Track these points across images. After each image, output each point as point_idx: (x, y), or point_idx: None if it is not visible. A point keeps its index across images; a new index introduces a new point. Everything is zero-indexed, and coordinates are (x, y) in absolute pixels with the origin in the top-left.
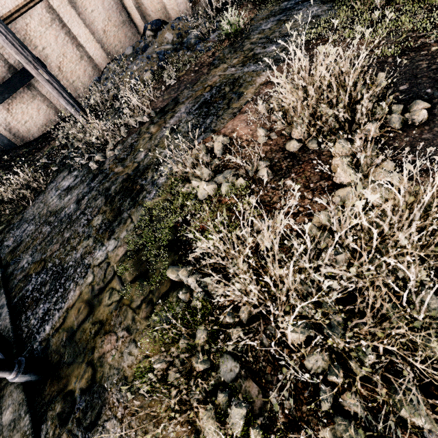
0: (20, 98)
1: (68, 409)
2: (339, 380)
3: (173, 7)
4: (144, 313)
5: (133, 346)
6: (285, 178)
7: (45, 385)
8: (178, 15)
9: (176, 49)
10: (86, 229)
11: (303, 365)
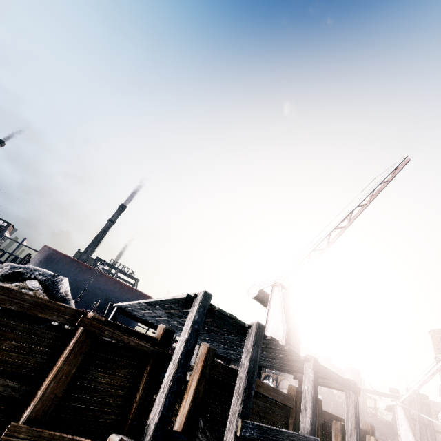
0: None
1: None
2: None
3: None
4: None
5: None
6: None
7: None
8: None
9: None
10: None
11: None
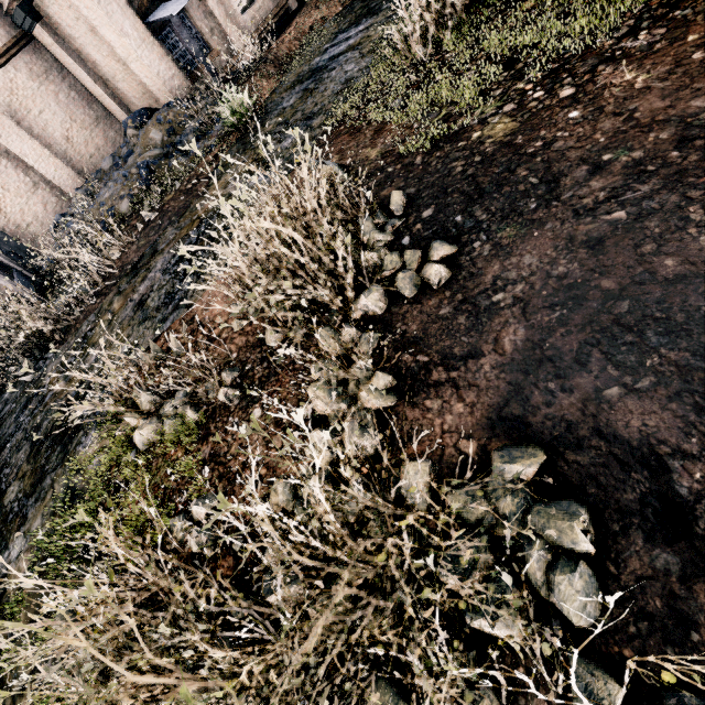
0: None
1: None
2: None
3: (160, 88)
4: None
5: None
6: (253, 405)
7: None
8: (171, 98)
9: (169, 154)
10: None
11: None
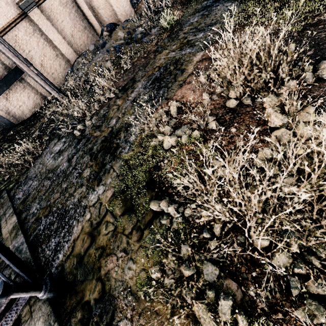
0: (15, 89)
1: (87, 315)
2: (304, 272)
3: (122, 13)
4: (136, 237)
5: (131, 263)
6: (229, 127)
7: (65, 299)
8: (126, 18)
9: (128, 43)
10: (79, 180)
11: (271, 263)
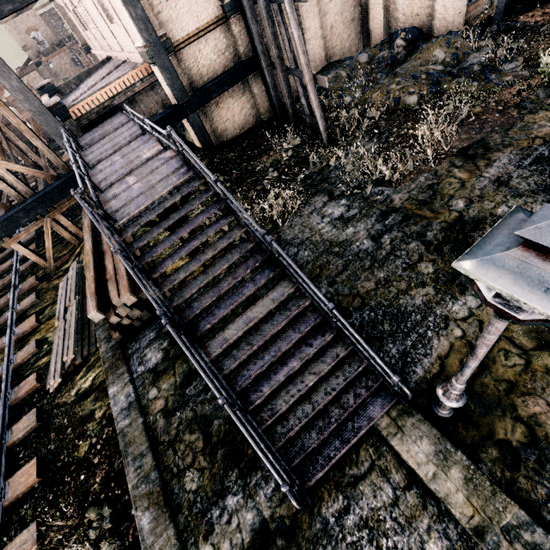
0: (232, 92)
1: (510, 456)
2: None
3: (445, 18)
4: None
5: None
6: None
7: (456, 427)
8: (448, 28)
9: (450, 73)
10: (412, 275)
11: None
